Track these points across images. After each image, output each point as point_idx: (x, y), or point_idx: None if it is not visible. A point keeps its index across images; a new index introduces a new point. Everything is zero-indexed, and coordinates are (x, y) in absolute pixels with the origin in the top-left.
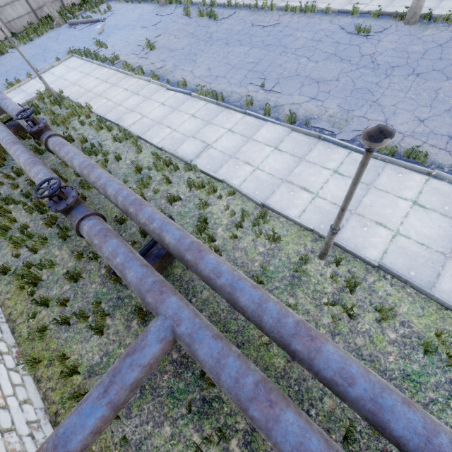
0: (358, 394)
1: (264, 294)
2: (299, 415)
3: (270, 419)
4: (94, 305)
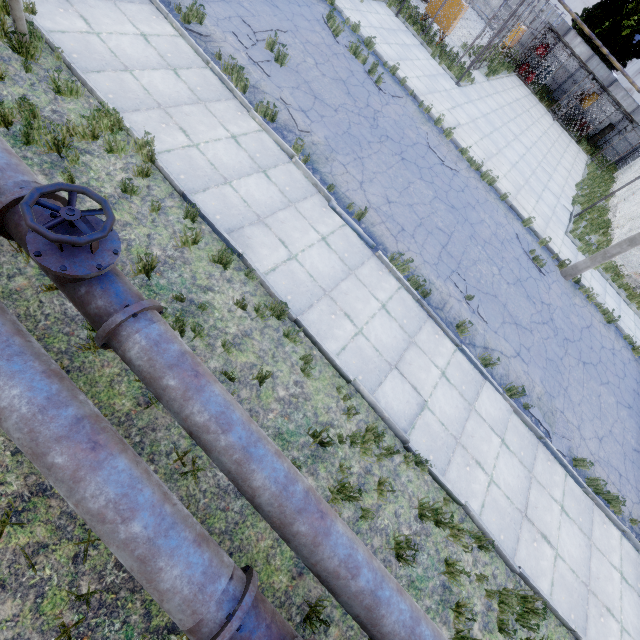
0: None
1: None
2: None
3: None
4: None
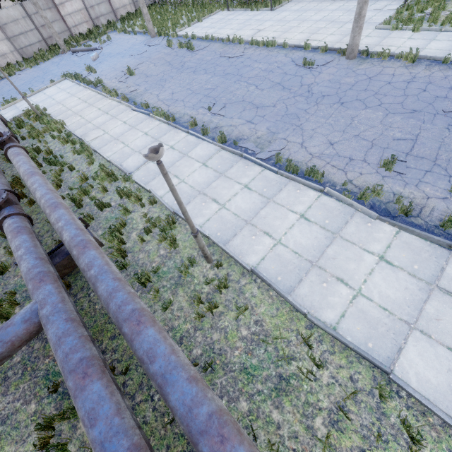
0: (154, 370)
1: (120, 285)
2: (106, 387)
3: (78, 388)
4: (8, 295)
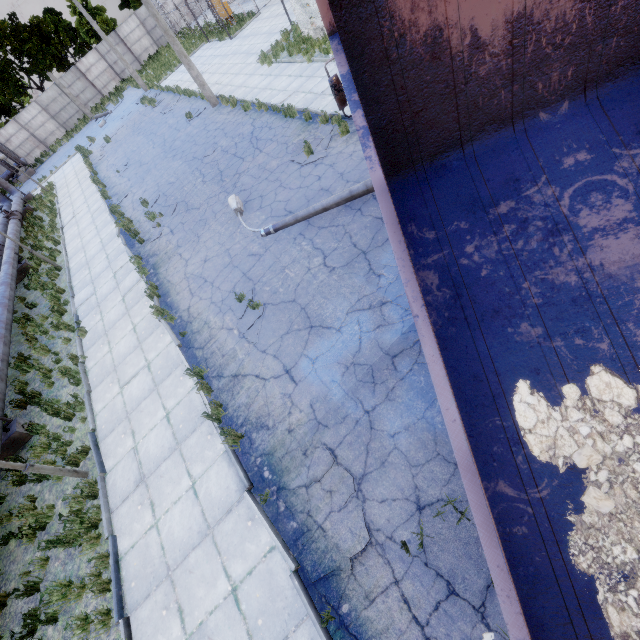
0: None
1: (6, 275)
2: None
3: None
4: None
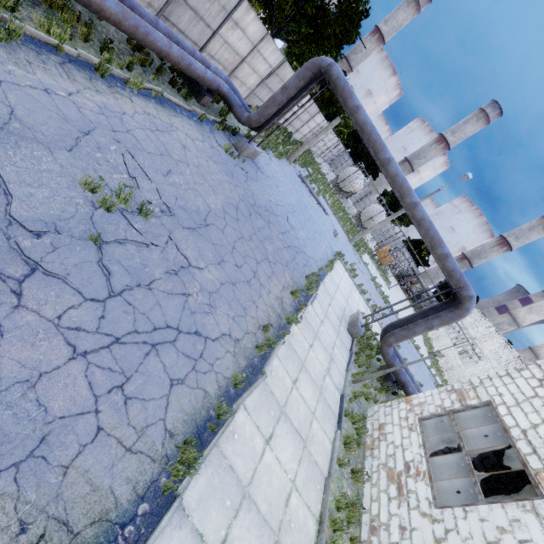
0: None
1: None
2: None
3: None
4: None
